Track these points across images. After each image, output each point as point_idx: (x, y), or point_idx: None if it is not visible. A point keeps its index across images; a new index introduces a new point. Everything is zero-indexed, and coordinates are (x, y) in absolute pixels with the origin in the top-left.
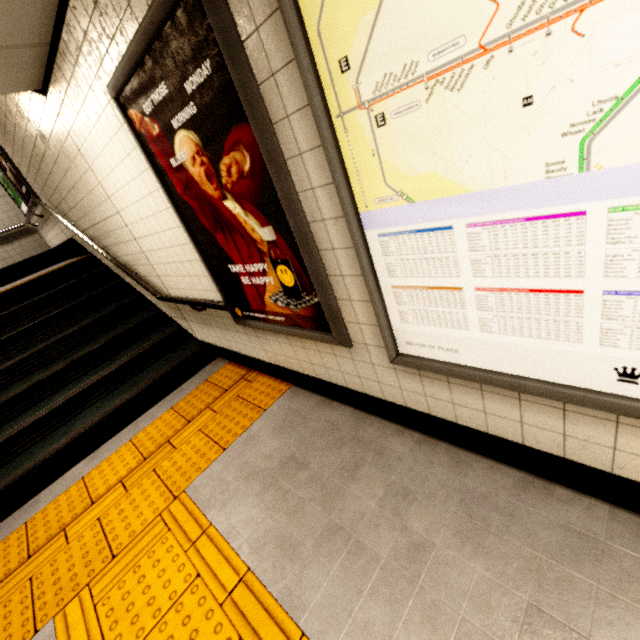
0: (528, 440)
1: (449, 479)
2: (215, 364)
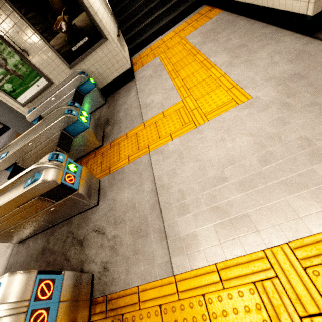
0: (263, 3)
1: (247, 27)
2: (202, 7)
